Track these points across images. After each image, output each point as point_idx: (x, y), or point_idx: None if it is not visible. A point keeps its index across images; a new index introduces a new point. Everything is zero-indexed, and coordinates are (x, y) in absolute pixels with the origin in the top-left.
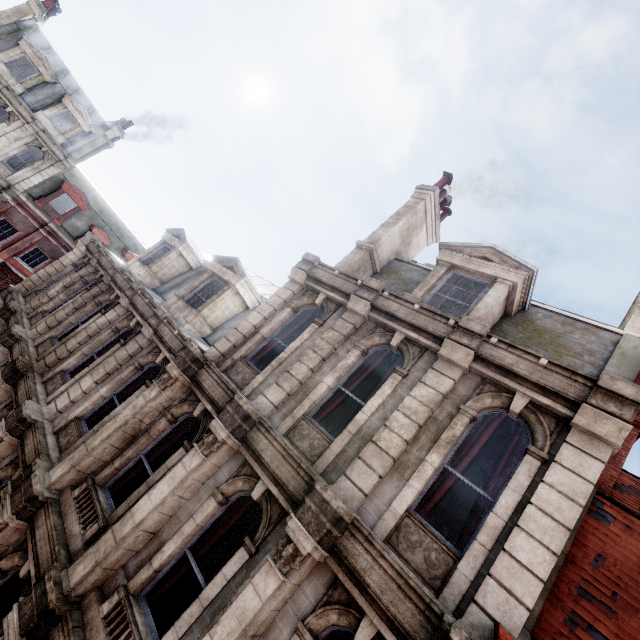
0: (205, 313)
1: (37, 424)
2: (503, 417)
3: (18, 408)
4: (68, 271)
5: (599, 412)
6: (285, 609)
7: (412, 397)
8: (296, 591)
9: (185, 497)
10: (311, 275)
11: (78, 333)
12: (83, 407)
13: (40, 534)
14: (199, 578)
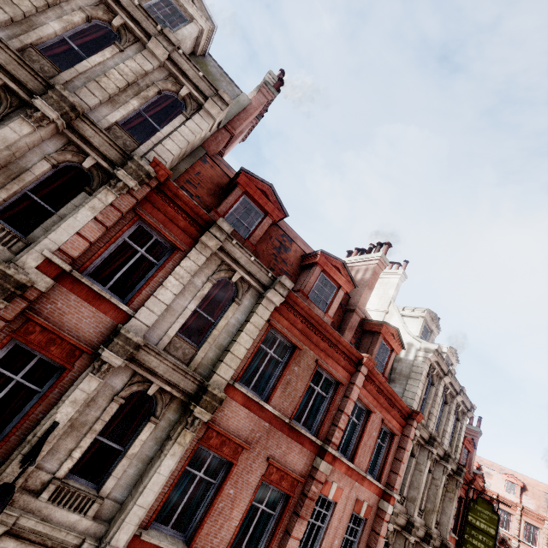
0: None
1: None
2: (175, 99)
3: None
4: None
5: (214, 103)
6: (34, 150)
7: (126, 66)
8: (41, 144)
9: None
10: None
11: None
12: None
13: None
14: None
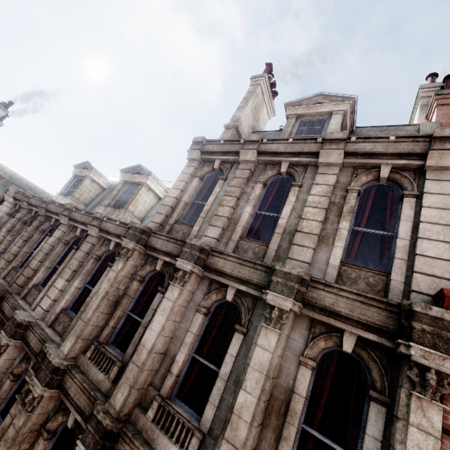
0: (131, 209)
1: (32, 324)
2: (376, 187)
3: (11, 319)
4: (5, 220)
5: (442, 151)
6: (285, 355)
7: (312, 195)
8: (288, 341)
9: (177, 321)
10: (204, 150)
11: (35, 255)
12: (65, 300)
13: (73, 391)
14: (211, 367)
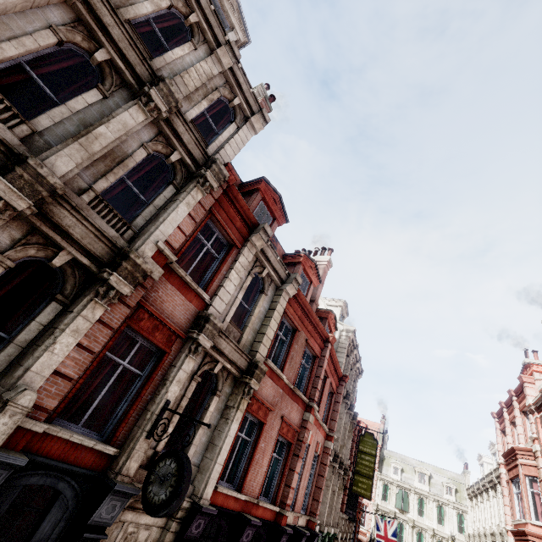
0: None
1: None
2: (225, 105)
3: None
4: None
5: (259, 120)
6: (133, 136)
7: (200, 66)
8: (138, 130)
9: (16, 8)
10: None
11: None
12: None
13: None
14: (49, 92)
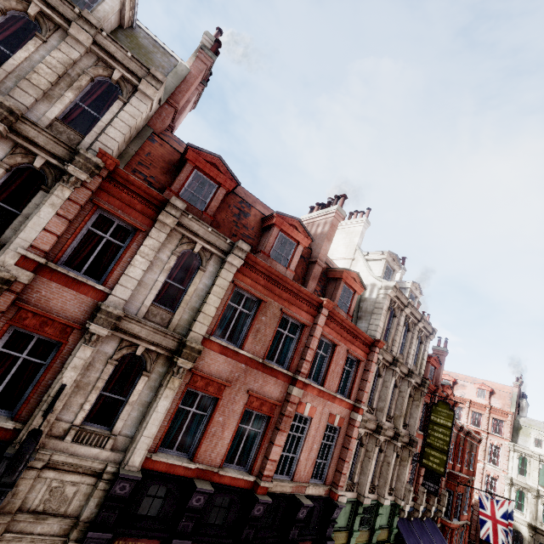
0: None
1: None
2: (110, 84)
3: None
4: None
5: (148, 84)
6: None
7: (52, 57)
8: None
9: None
10: None
11: None
12: None
13: None
14: None
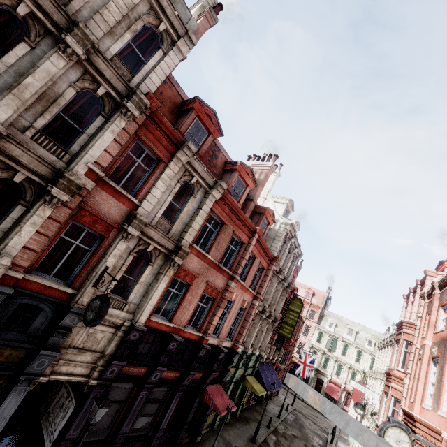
0: None
1: None
2: (153, 31)
3: None
4: None
5: (185, 43)
6: (62, 78)
7: None
8: (66, 72)
9: None
10: None
11: None
12: None
13: None
14: None
